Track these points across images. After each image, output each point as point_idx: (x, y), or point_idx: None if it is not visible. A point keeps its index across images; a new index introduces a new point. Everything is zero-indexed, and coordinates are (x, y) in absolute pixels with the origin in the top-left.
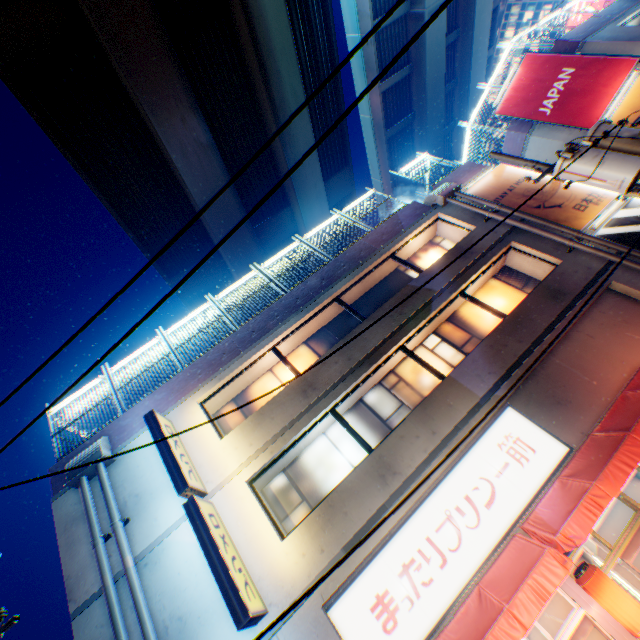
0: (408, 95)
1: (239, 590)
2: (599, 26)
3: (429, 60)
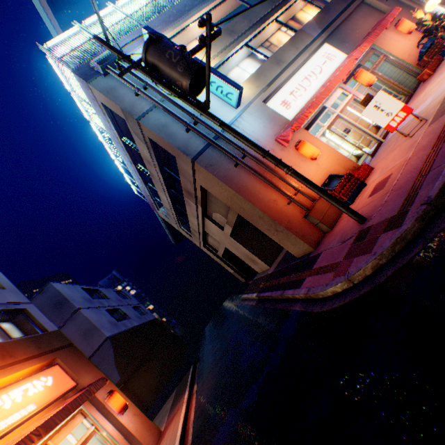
0: None
1: (234, 82)
2: None
3: None
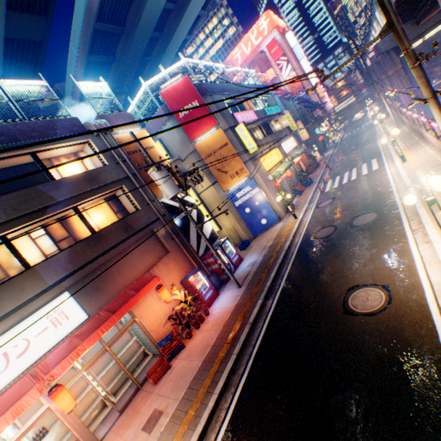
0: (127, 13)
1: None
2: (218, 92)
3: (149, 7)
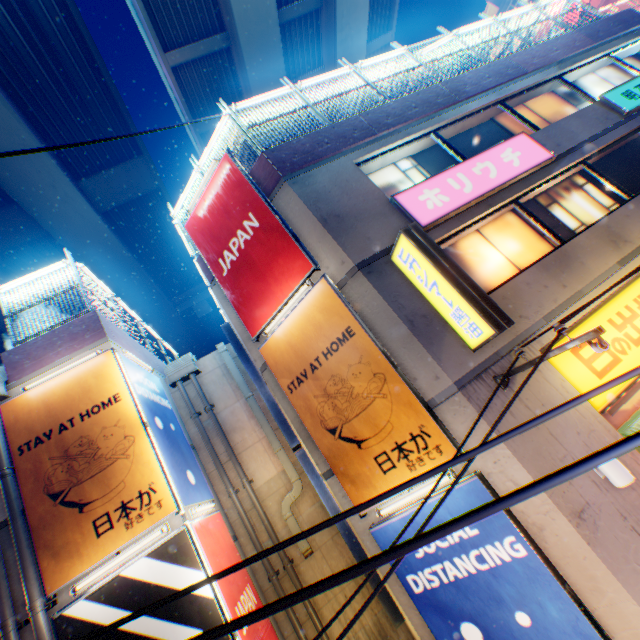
0: (233, 77)
1: None
2: (340, 147)
3: (247, 39)
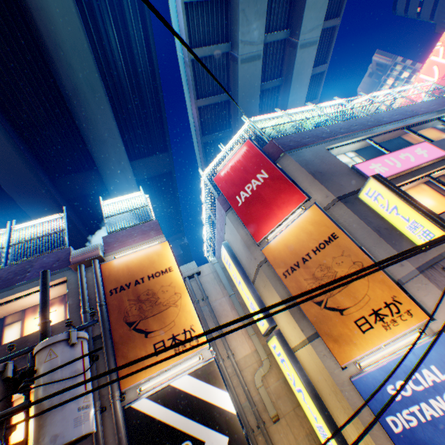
0: (228, 115)
1: None
2: (315, 140)
3: (242, 96)
